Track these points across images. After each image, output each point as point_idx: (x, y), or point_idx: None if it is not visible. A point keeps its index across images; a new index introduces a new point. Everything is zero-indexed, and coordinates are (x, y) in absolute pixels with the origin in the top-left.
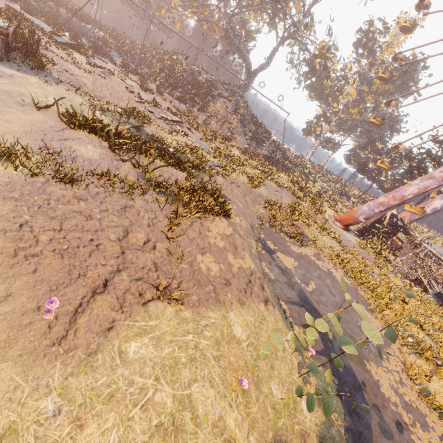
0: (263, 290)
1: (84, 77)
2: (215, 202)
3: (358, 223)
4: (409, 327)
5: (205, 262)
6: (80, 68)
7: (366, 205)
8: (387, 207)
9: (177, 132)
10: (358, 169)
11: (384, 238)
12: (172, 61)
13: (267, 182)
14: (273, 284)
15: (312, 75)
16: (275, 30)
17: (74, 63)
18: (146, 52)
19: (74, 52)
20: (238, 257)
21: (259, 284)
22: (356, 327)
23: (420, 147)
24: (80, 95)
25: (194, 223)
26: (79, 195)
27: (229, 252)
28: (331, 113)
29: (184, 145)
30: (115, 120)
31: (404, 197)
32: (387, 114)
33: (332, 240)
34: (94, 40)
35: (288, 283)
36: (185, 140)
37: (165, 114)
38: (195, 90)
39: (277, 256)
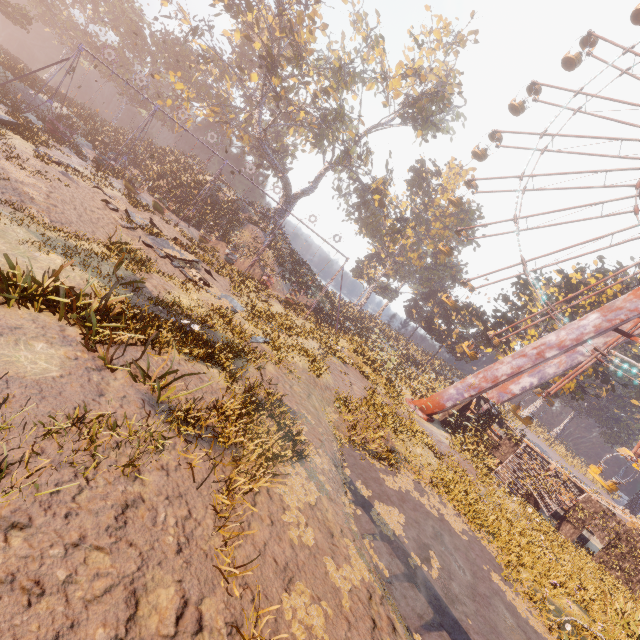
0: (395, 633)
1: (30, 184)
2: (281, 431)
3: (445, 411)
4: (557, 598)
5: (300, 613)
6: (23, 166)
7: (453, 386)
8: (478, 390)
9: (195, 283)
10: (424, 327)
11: (478, 432)
12: (177, 164)
13: (329, 358)
14: (392, 589)
15: (365, 208)
16: (322, 152)
17: (12, 157)
18: (136, 147)
19: (11, 135)
20: (340, 558)
21: (386, 618)
22: (509, 633)
23: (496, 310)
24: (22, 222)
25: (257, 497)
26: (8, 512)
27: (325, 552)
28: (386, 255)
29: (209, 307)
30: (91, 270)
31: (497, 378)
32: (449, 262)
33: (426, 449)
34: (50, 119)
35: (408, 575)
36: (209, 297)
37: (171, 249)
38: (215, 212)
39: (377, 512)
